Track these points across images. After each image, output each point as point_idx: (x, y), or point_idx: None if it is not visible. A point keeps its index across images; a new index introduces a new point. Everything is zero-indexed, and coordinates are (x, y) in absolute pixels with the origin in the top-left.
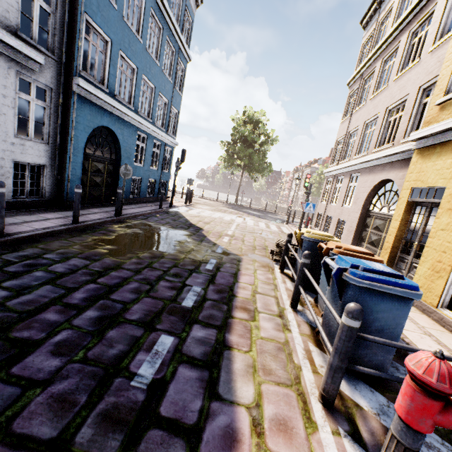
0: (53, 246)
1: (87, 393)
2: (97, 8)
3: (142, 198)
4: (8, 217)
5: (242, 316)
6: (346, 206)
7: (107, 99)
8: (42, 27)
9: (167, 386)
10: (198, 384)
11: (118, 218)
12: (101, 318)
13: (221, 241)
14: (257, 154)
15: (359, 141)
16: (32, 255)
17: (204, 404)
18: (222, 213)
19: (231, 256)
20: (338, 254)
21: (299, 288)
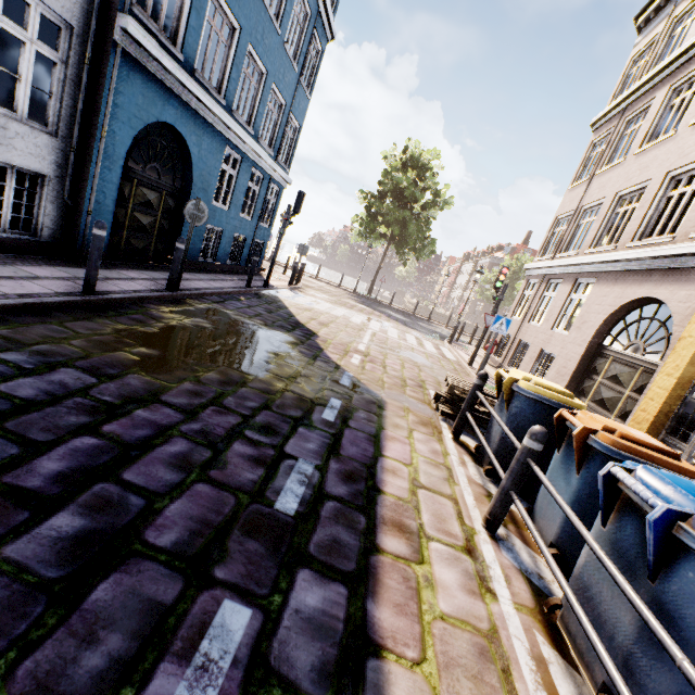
0: (29, 334)
1: None
2: None
3: (219, 264)
4: None
5: (397, 548)
6: (559, 331)
7: (179, 72)
8: None
9: None
10: None
11: (171, 294)
12: (85, 537)
13: (348, 362)
14: (416, 221)
15: (600, 224)
16: None
17: None
18: (348, 310)
19: (366, 394)
20: (612, 447)
21: (510, 496)
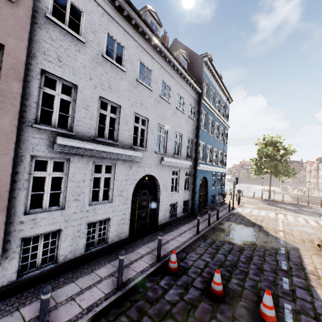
0: (213, 237)
1: (273, 287)
2: (202, 136)
3: (215, 204)
4: (187, 224)
5: (313, 277)
6: None
7: (205, 166)
8: (189, 152)
9: (295, 291)
10: (305, 293)
11: (218, 221)
12: (257, 268)
13: (279, 235)
14: (280, 163)
15: None
16: (212, 241)
17: (311, 298)
18: (265, 211)
19: (291, 246)
20: None
21: None
